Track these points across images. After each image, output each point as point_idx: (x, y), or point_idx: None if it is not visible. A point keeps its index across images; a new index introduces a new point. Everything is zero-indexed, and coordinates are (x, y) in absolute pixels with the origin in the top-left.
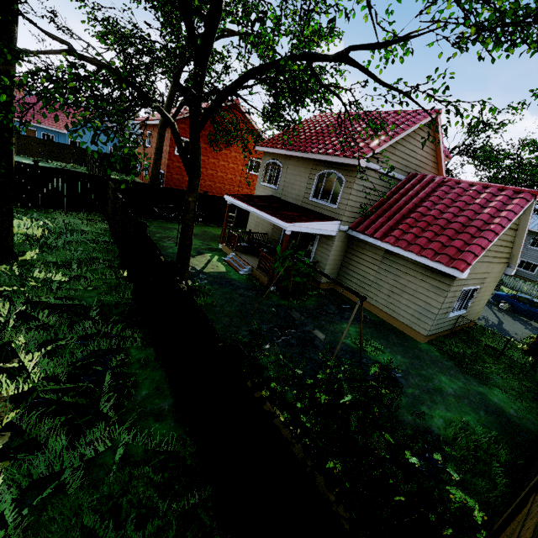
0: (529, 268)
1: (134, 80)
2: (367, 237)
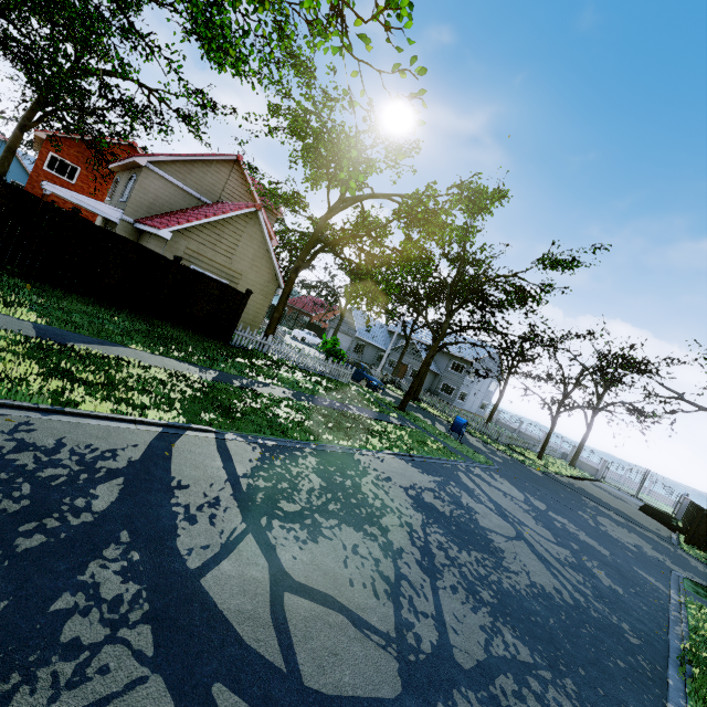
0: (448, 391)
1: None
2: (139, 225)
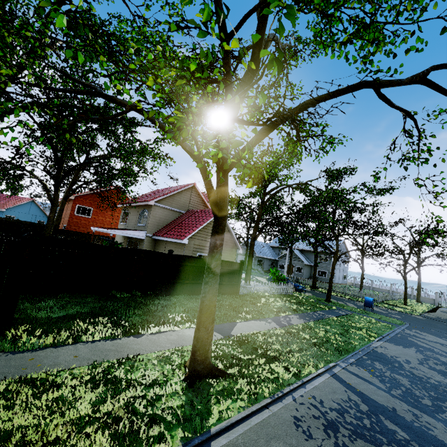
0: (323, 275)
1: (24, 169)
2: (158, 237)
